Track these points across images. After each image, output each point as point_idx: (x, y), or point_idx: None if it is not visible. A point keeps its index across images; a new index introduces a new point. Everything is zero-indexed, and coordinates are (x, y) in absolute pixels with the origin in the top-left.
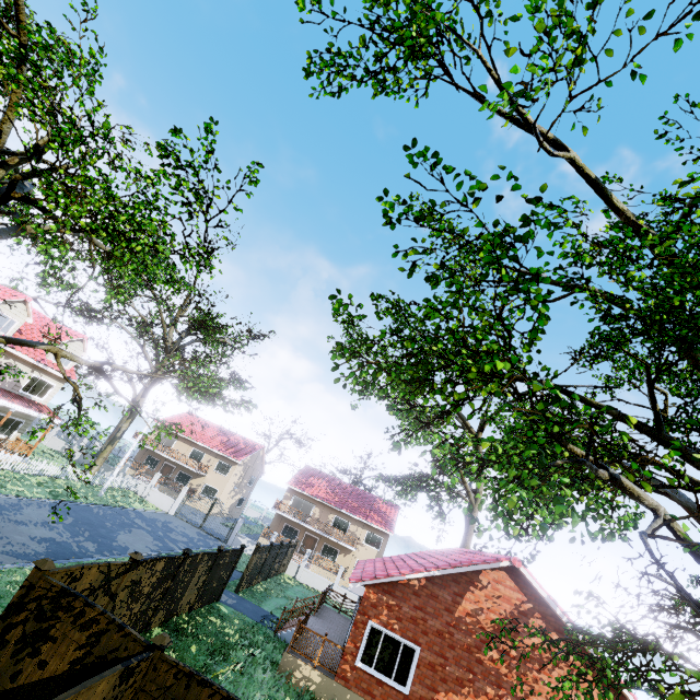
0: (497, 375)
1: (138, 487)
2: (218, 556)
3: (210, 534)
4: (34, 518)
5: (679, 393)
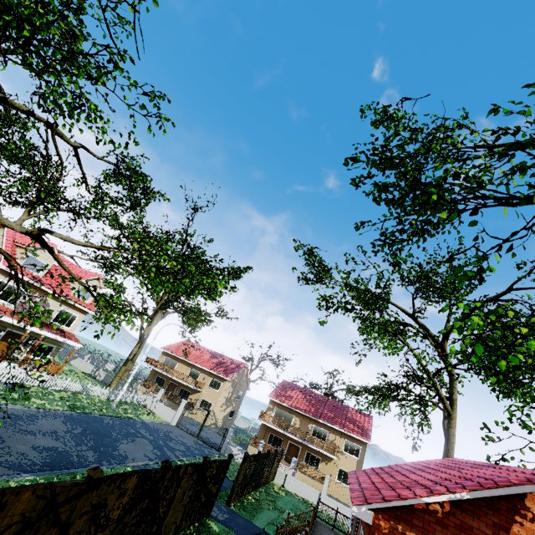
0: None
1: (147, 401)
2: (203, 467)
3: (205, 442)
4: (45, 428)
5: None
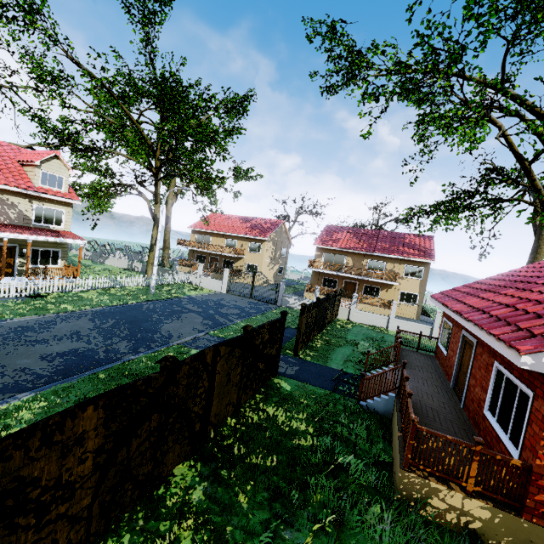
0: None
1: (190, 279)
2: (246, 339)
3: (260, 300)
4: (63, 332)
5: None
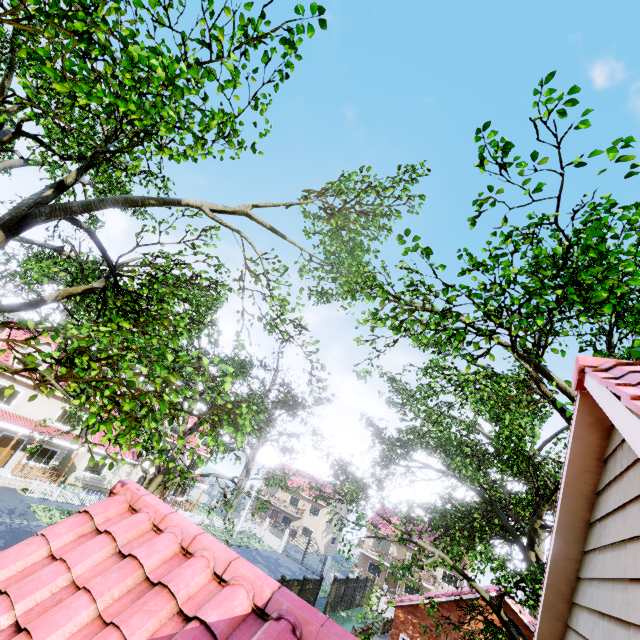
0: (423, 467)
1: (256, 530)
2: (303, 582)
3: (308, 569)
4: None
5: (530, 474)
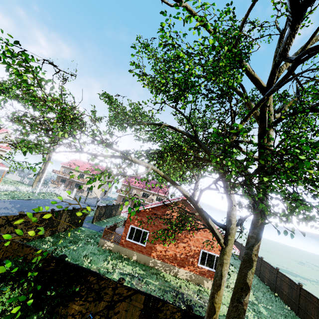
0: (147, 124)
1: (55, 191)
2: (73, 210)
3: (88, 205)
4: (0, 206)
5: (221, 121)
